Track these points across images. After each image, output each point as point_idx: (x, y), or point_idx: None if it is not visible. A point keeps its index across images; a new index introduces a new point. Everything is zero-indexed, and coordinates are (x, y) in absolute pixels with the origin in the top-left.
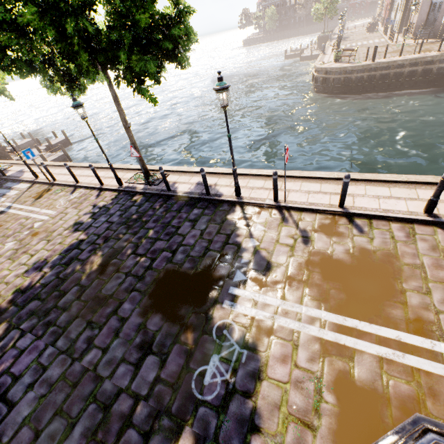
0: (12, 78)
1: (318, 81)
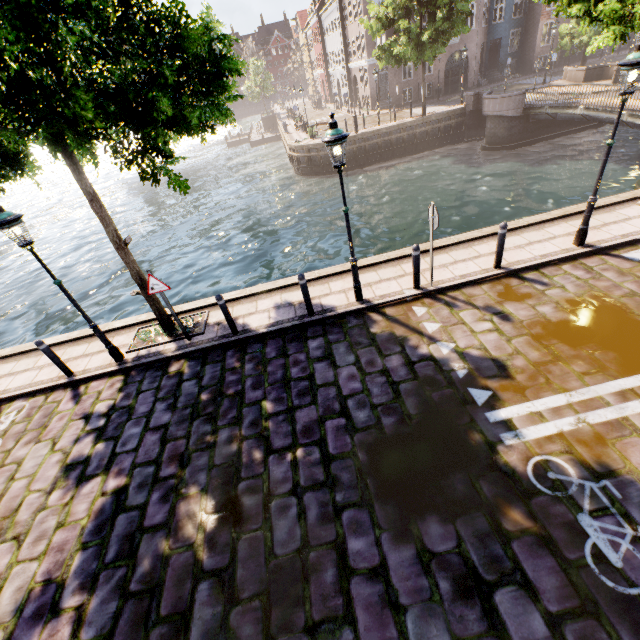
0: None
1: (301, 162)
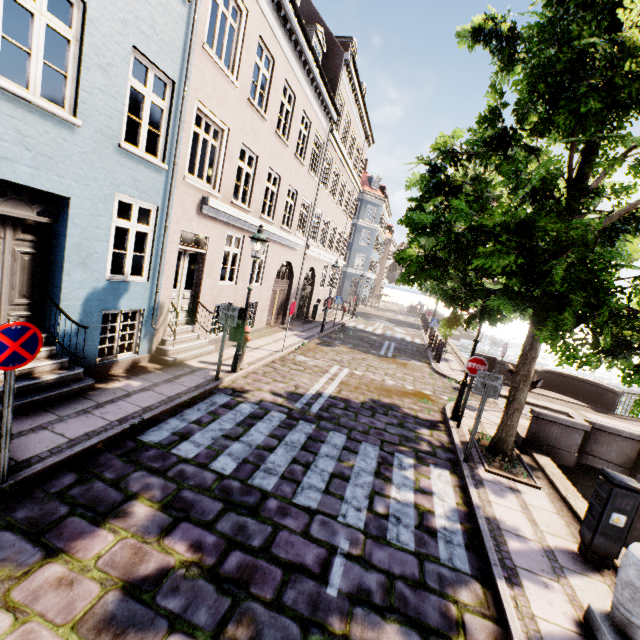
0: None
1: None
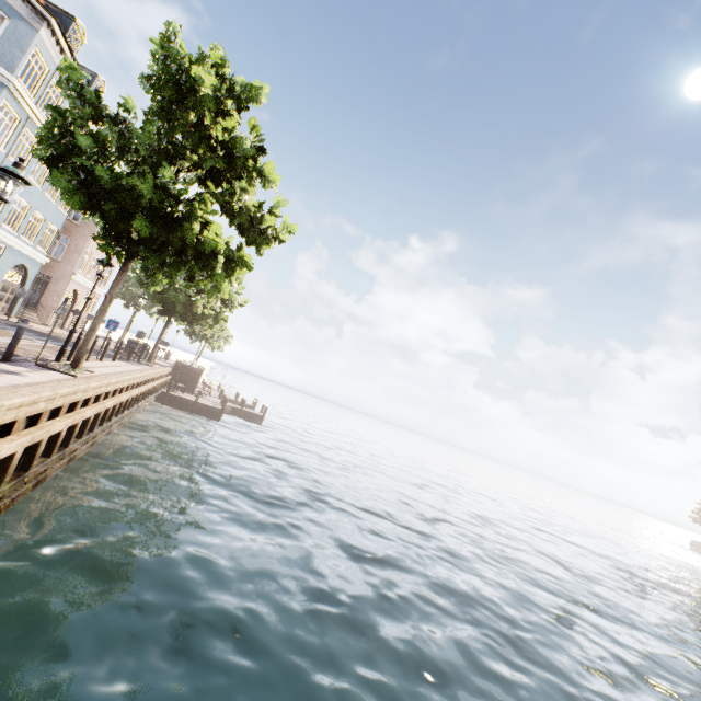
0: None
1: None
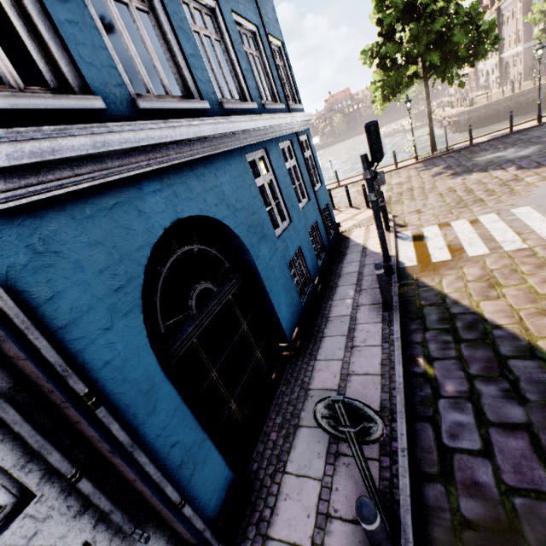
0: (373, 92)
1: (460, 123)
